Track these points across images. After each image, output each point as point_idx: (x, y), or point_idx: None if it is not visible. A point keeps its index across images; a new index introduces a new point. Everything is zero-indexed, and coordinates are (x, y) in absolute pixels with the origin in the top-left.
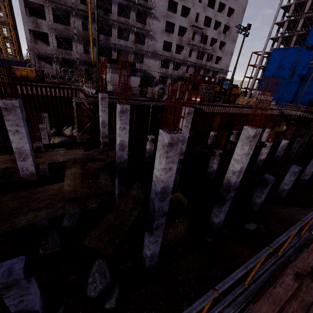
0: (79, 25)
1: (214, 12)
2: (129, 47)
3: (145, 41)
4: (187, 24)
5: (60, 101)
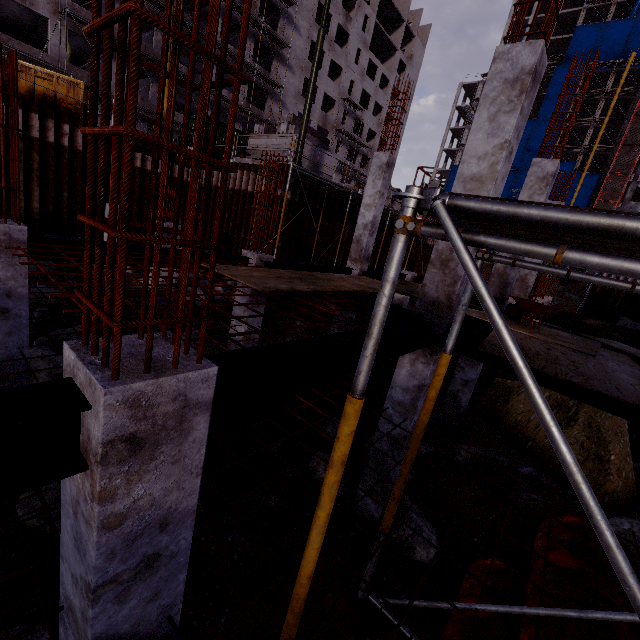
0: None
1: (375, 87)
2: (241, 107)
3: (268, 104)
4: (336, 94)
5: (140, 182)
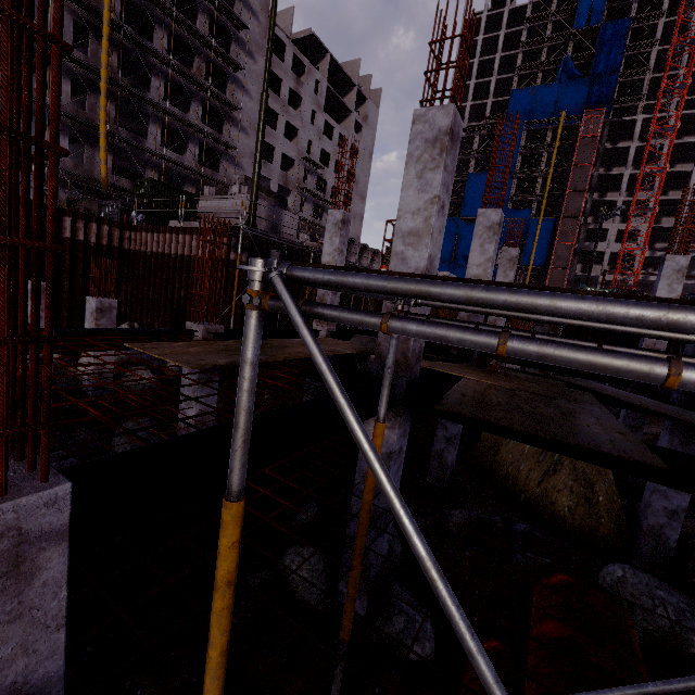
0: (64, 91)
1: (334, 146)
2: (192, 169)
3: (222, 165)
4: (295, 153)
5: (71, 254)
